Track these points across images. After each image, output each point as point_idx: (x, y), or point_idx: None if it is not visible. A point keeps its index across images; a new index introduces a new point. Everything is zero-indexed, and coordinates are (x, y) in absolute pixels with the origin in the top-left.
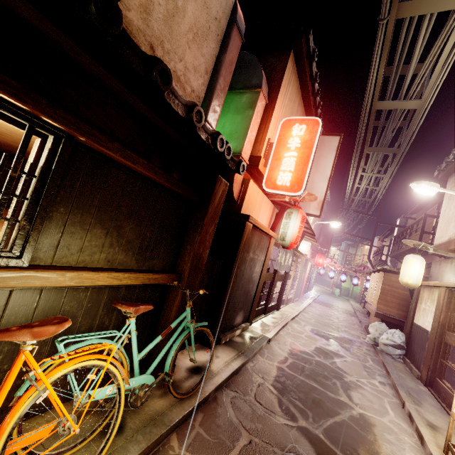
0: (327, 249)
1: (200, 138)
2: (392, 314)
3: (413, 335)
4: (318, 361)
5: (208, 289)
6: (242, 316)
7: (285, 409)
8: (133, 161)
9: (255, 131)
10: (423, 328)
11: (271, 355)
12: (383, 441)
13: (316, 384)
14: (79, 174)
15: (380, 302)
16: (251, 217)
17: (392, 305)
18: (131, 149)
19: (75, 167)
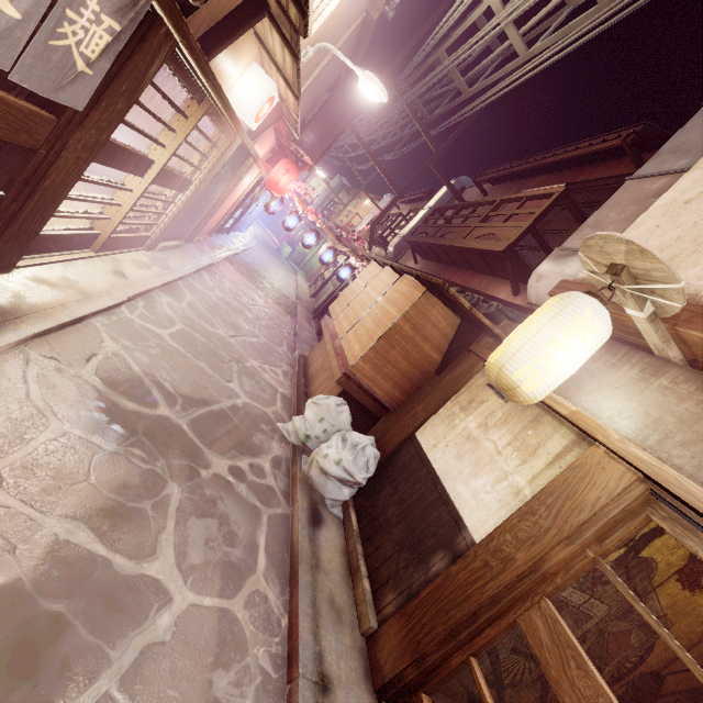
0: (311, 161)
1: None
2: (376, 391)
3: (398, 469)
4: None
5: None
6: None
7: None
8: None
9: None
10: (445, 492)
11: None
12: None
13: None
14: None
15: (370, 357)
16: None
17: (391, 372)
18: None
19: None
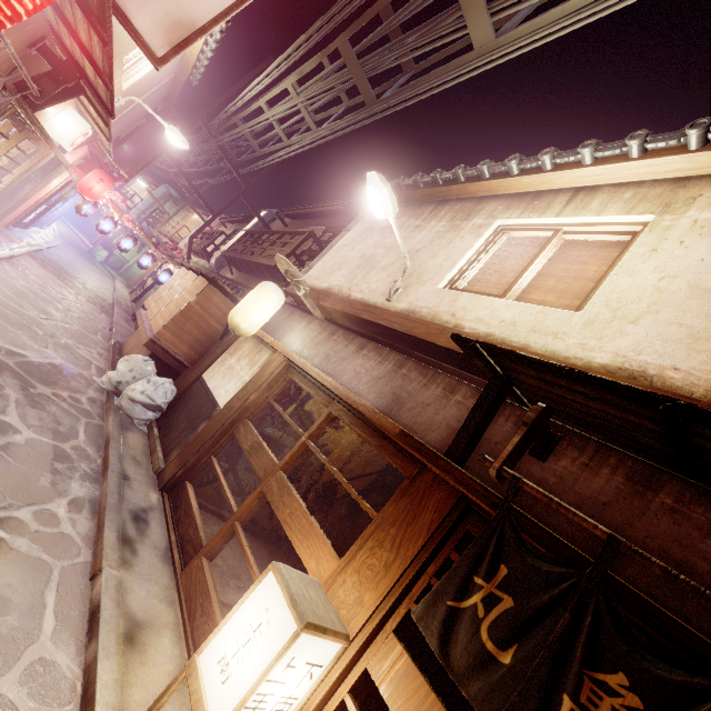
0: (127, 176)
1: None
2: (176, 352)
3: (189, 396)
4: None
5: None
6: None
7: None
8: None
9: None
10: (212, 396)
11: None
12: None
13: None
14: None
15: (170, 327)
16: None
17: (187, 338)
18: None
19: None
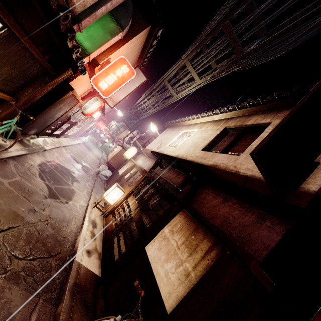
0: (108, 122)
1: (72, 55)
2: (113, 165)
3: (114, 175)
4: (67, 168)
5: (24, 110)
6: (35, 131)
7: (41, 177)
8: (32, 49)
9: (105, 48)
10: (119, 174)
11: (43, 157)
12: (76, 197)
13: (60, 175)
14: (0, 40)
15: (112, 158)
16: (74, 90)
17: (116, 162)
18: (33, 40)
19: (1, 37)
